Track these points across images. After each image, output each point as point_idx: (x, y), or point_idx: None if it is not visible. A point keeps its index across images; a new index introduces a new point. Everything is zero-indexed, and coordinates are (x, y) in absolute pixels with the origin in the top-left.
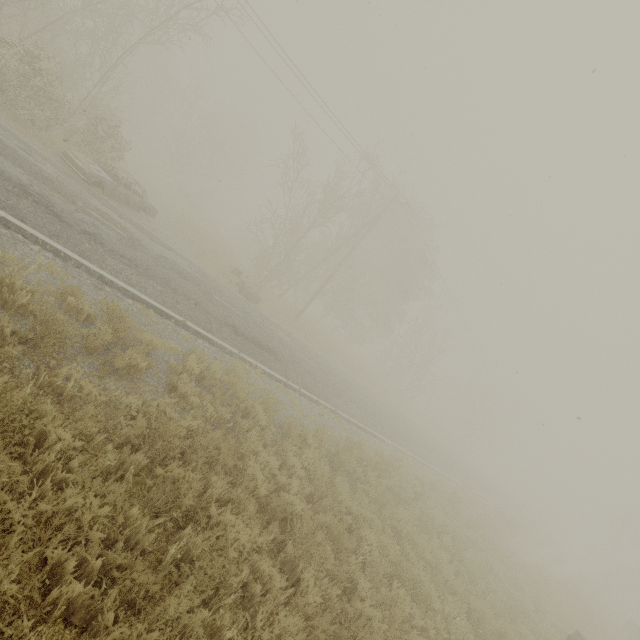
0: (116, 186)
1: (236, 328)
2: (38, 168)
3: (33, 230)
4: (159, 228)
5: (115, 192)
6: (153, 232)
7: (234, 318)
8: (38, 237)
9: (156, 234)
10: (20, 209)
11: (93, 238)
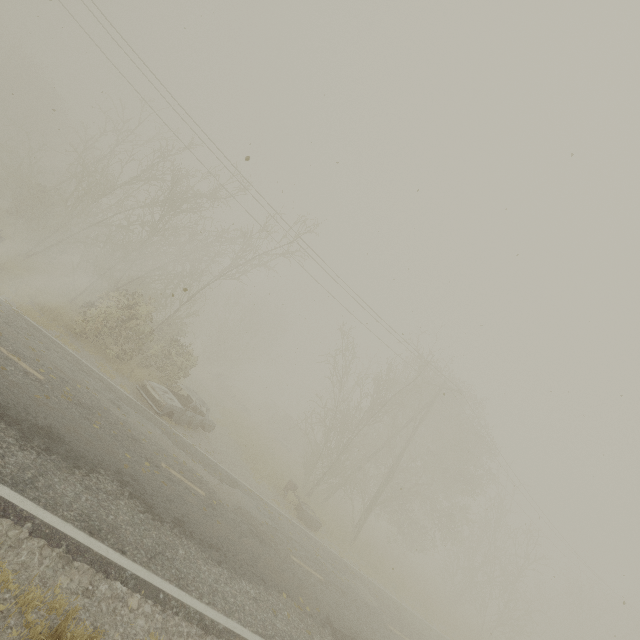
0: (184, 411)
1: (331, 623)
2: (127, 426)
3: (133, 563)
4: (215, 445)
5: (182, 417)
6: (213, 457)
7: (322, 596)
8: (138, 575)
9: (216, 458)
10: (119, 524)
11: (183, 528)
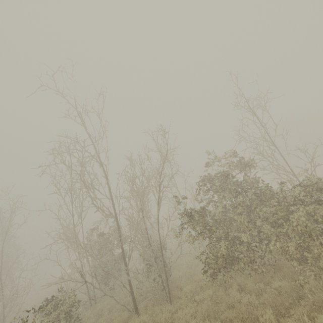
0: None
1: None
2: None
3: None
4: None
5: None
6: None
7: None
8: None
9: None
10: None
11: None
